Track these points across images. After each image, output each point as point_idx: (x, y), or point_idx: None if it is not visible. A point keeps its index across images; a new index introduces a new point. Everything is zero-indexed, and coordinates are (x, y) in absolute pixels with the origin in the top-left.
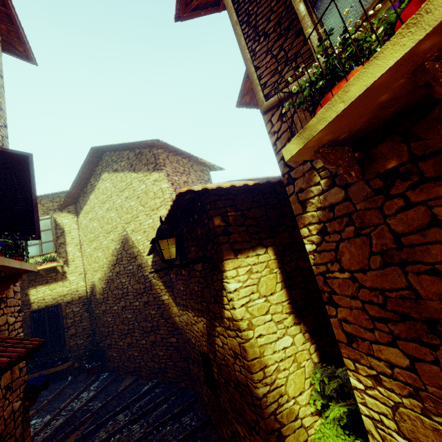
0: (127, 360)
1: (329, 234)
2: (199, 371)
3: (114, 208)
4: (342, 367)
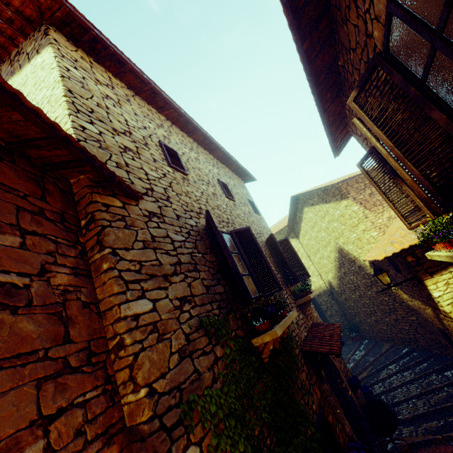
0: (379, 332)
1: None
2: (445, 341)
3: (322, 230)
4: None
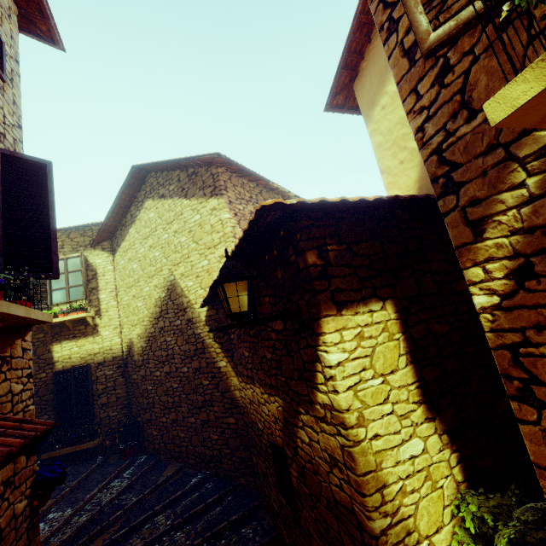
0: (170, 442)
1: (537, 277)
2: (268, 467)
3: (159, 246)
4: (497, 490)
